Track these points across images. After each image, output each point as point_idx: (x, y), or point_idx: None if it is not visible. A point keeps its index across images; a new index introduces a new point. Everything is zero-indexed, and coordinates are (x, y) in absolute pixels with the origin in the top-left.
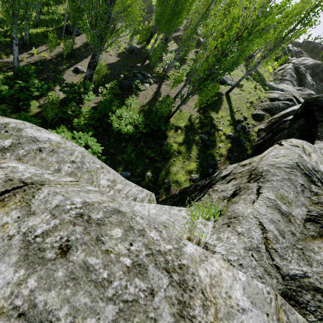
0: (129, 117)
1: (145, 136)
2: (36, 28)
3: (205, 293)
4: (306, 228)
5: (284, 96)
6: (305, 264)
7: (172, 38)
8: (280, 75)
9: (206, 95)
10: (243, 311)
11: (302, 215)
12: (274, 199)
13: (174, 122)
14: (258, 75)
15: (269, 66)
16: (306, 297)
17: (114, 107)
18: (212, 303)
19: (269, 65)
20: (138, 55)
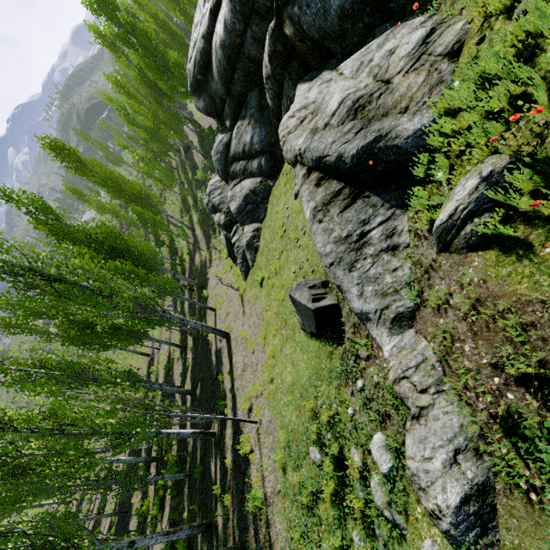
0: None
1: None
2: (185, 168)
3: None
4: None
5: None
6: None
7: None
8: None
9: None
10: None
11: None
12: None
13: None
14: None
15: None
16: None
17: None
18: None
19: None
20: None
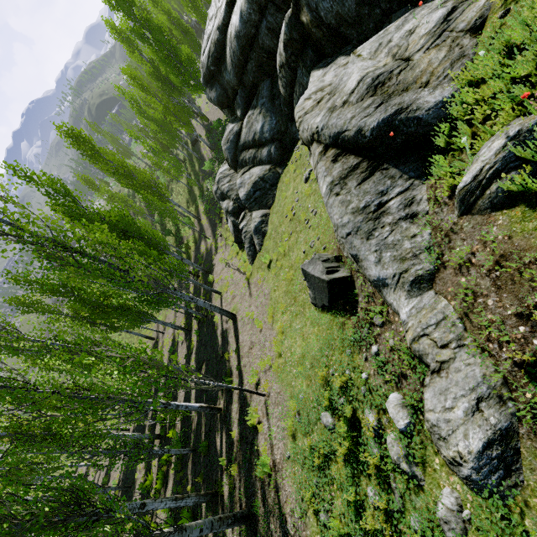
0: None
1: None
2: (192, 161)
3: None
4: None
5: None
6: None
7: None
8: None
9: None
10: None
11: None
12: None
13: None
14: None
15: None
16: None
17: None
18: None
19: None
20: None
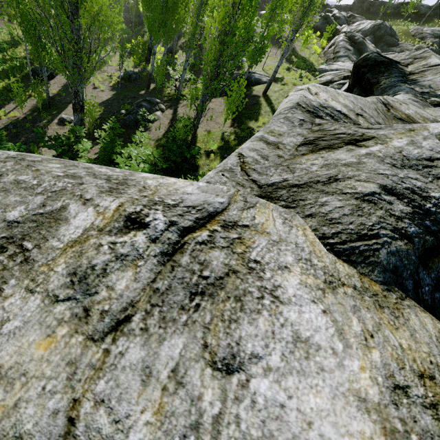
0: (141, 154)
1: (169, 173)
2: None
3: (146, 188)
4: (297, 151)
5: (338, 75)
6: (287, 174)
7: (179, 47)
8: (332, 54)
9: (233, 101)
10: (188, 194)
11: (295, 143)
12: (262, 134)
13: (203, 148)
14: (303, 62)
15: (315, 46)
16: (281, 193)
17: (118, 147)
18: (153, 190)
19: (314, 45)
20: (139, 81)
